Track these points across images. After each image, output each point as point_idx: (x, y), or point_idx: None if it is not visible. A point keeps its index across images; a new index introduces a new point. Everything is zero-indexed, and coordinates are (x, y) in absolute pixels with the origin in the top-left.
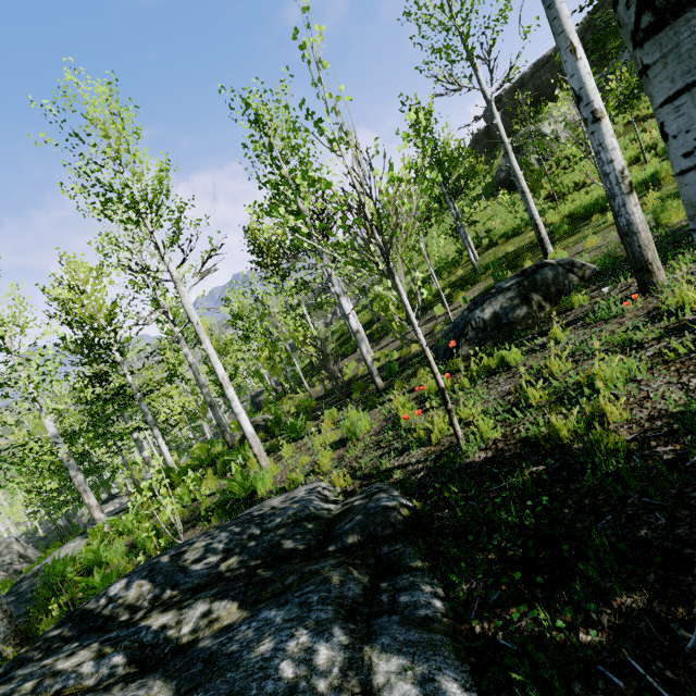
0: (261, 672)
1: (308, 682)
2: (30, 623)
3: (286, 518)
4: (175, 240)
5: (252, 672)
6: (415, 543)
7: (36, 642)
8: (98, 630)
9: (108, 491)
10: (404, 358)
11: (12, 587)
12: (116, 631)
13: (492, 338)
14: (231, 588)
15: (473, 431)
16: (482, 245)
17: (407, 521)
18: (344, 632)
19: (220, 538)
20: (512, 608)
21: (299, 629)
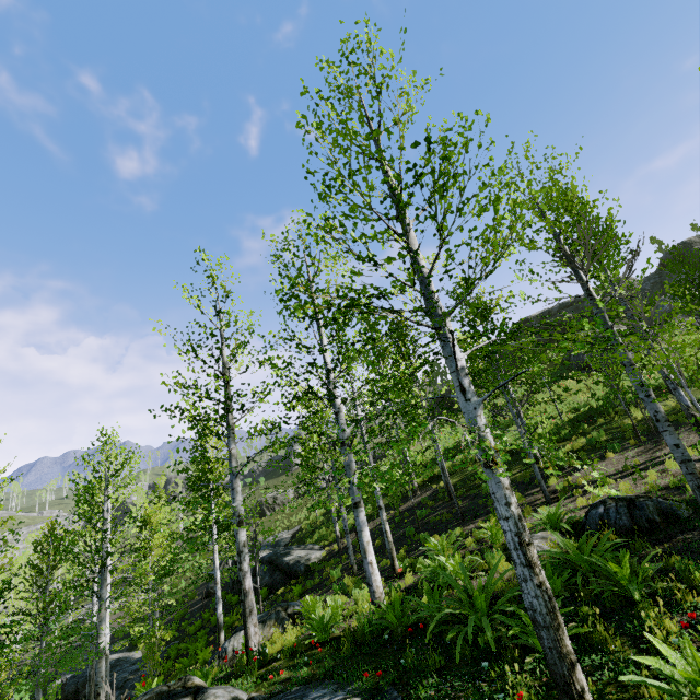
0: None
1: None
2: None
3: None
4: None
5: None
6: None
7: None
8: None
9: None
10: None
11: None
12: None
13: None
14: None
15: None
16: None
17: None
18: None
19: None
20: None
21: None
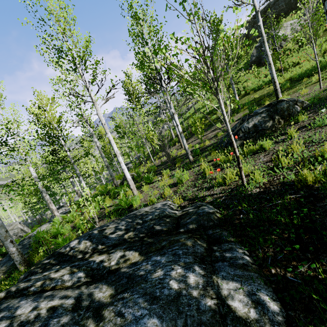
0: (160, 285)
1: (186, 291)
2: (30, 257)
3: (154, 216)
4: (94, 80)
5: (155, 284)
6: (226, 229)
7: (38, 265)
8: (68, 261)
9: (58, 204)
10: (201, 147)
11: (20, 242)
12: (77, 262)
13: (252, 137)
14: (133, 246)
15: (250, 178)
16: (241, 94)
17: (220, 219)
18: (200, 268)
19: (122, 224)
20: (293, 262)
21: (175, 266)
